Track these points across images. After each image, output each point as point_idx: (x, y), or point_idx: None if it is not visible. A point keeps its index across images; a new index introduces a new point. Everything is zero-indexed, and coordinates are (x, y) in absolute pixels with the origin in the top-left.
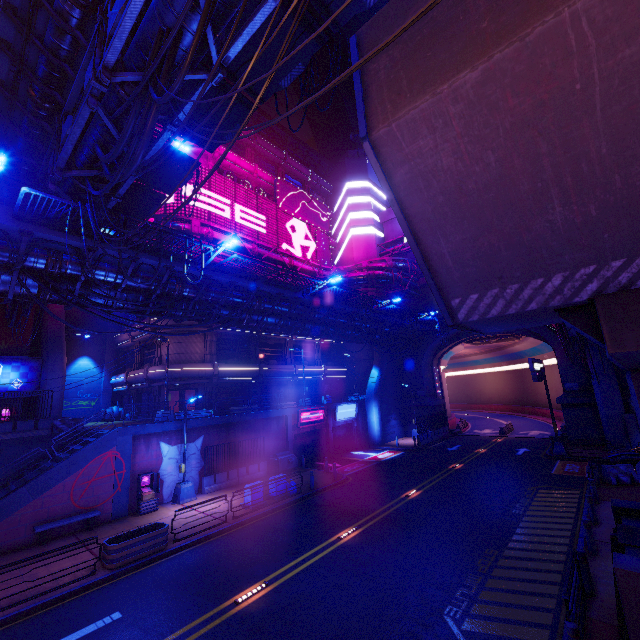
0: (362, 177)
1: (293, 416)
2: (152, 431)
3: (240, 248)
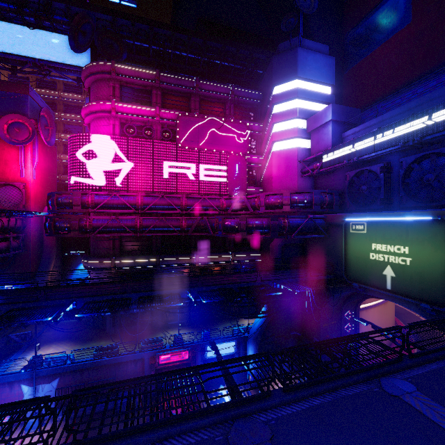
0: (290, 77)
1: (154, 356)
2: (11, 380)
3: (124, 204)
